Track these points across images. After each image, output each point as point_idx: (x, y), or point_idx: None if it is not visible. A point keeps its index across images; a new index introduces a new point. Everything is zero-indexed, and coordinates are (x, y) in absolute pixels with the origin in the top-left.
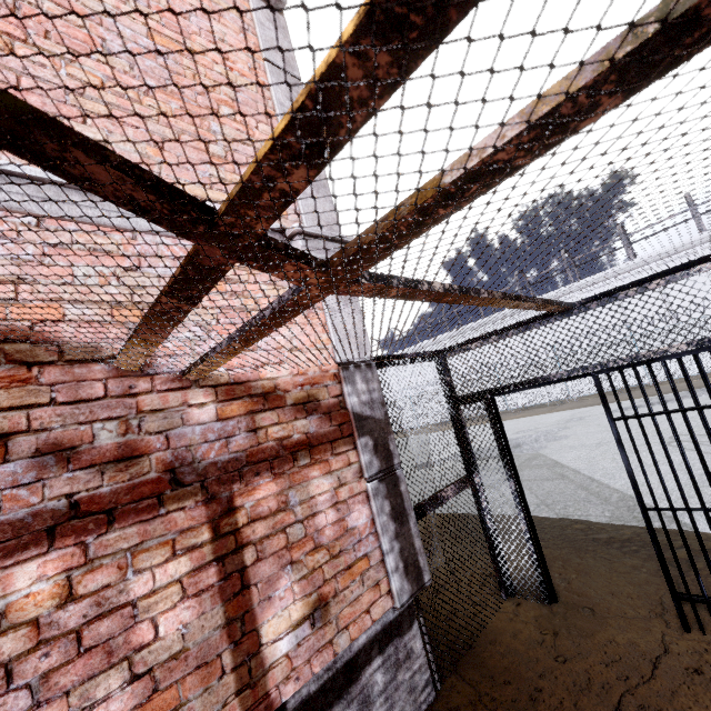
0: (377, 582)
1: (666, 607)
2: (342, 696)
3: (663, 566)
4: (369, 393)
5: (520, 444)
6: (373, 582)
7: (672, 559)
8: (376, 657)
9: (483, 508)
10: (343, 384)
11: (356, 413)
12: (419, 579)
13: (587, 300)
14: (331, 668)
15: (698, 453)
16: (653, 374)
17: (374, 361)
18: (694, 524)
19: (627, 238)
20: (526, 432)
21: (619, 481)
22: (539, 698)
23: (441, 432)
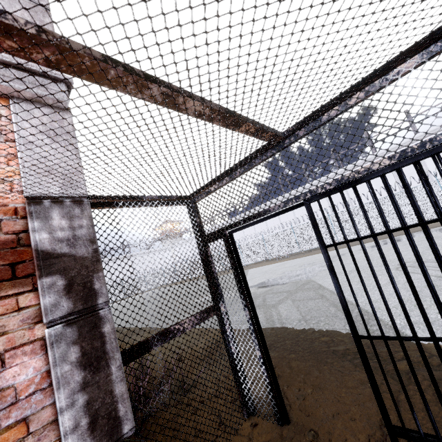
0: None
1: (385, 432)
2: None
3: (378, 398)
4: (71, 230)
5: (301, 274)
6: None
7: (394, 372)
8: None
9: (228, 334)
10: (28, 220)
11: (41, 251)
12: (114, 432)
13: (294, 127)
14: None
15: (407, 278)
16: (358, 196)
17: (97, 200)
18: (406, 356)
19: (370, 140)
20: (306, 265)
21: (360, 299)
22: None
23: (256, 268)
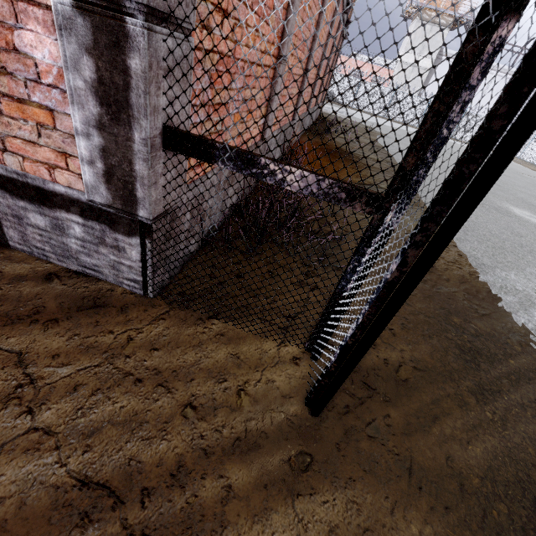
0: (64, 152)
1: None
2: (34, 203)
3: None
4: None
5: None
6: (59, 148)
7: None
8: (76, 214)
9: (361, 262)
10: None
11: None
12: (129, 203)
13: None
14: (21, 176)
15: None
16: None
17: None
18: None
19: None
20: None
21: None
22: (125, 383)
23: None
